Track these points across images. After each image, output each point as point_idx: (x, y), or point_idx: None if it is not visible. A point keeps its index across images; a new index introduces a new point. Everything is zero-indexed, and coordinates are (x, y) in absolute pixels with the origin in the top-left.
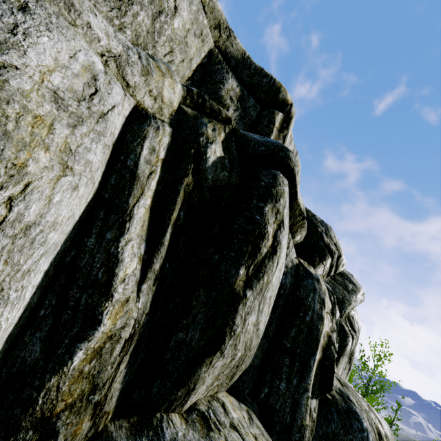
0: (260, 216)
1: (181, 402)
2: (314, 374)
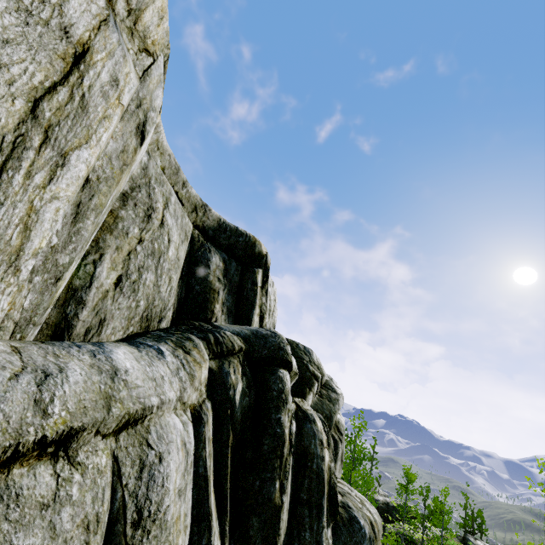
0: (280, 428)
1: None
2: (326, 509)
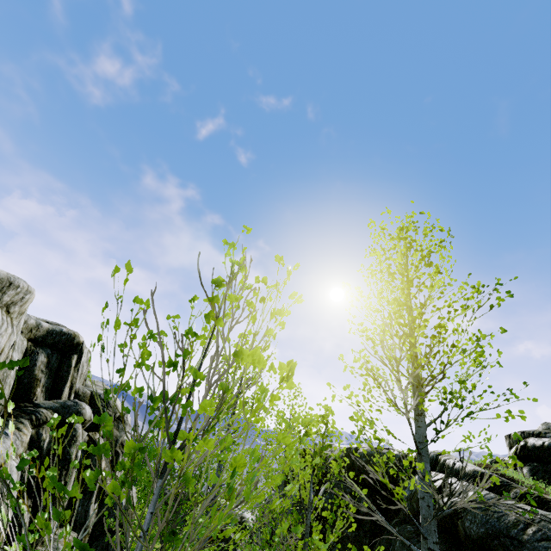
0: (69, 455)
1: (41, 542)
2: (96, 493)
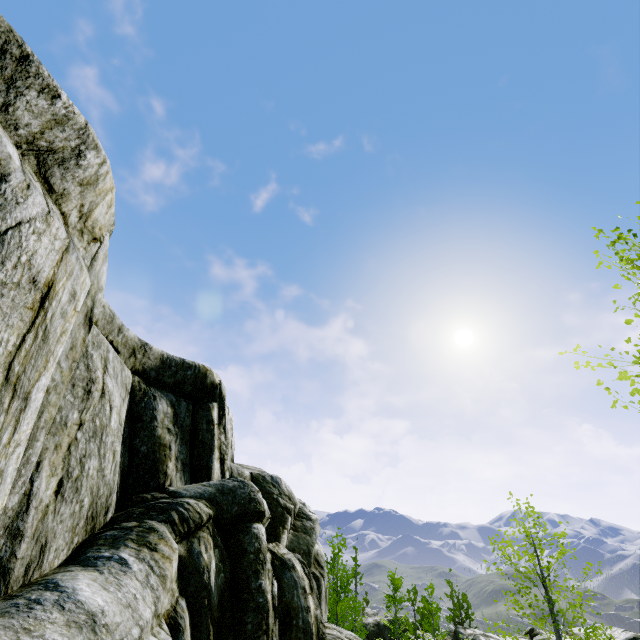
0: (262, 596)
1: None
2: None
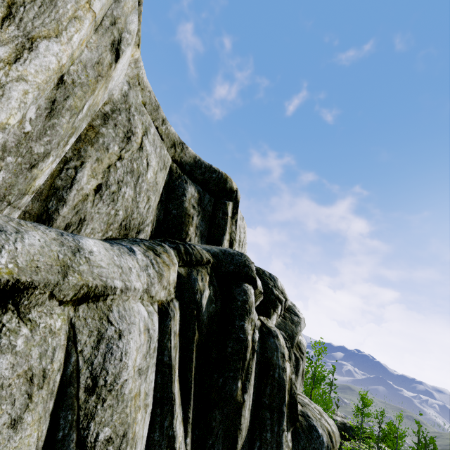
0: (243, 333)
1: None
2: (286, 414)
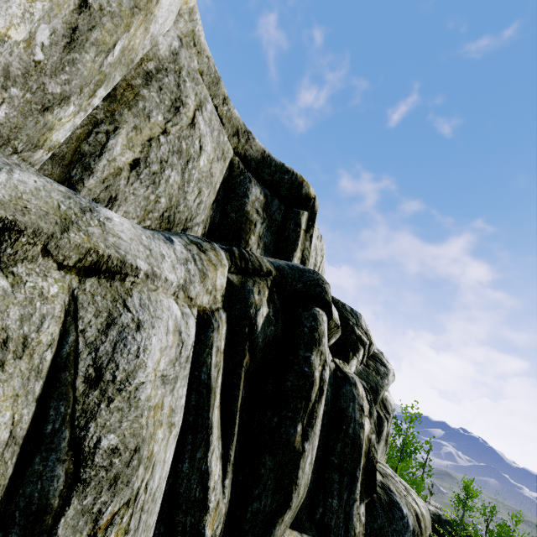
0: (308, 367)
1: None
2: (360, 481)
